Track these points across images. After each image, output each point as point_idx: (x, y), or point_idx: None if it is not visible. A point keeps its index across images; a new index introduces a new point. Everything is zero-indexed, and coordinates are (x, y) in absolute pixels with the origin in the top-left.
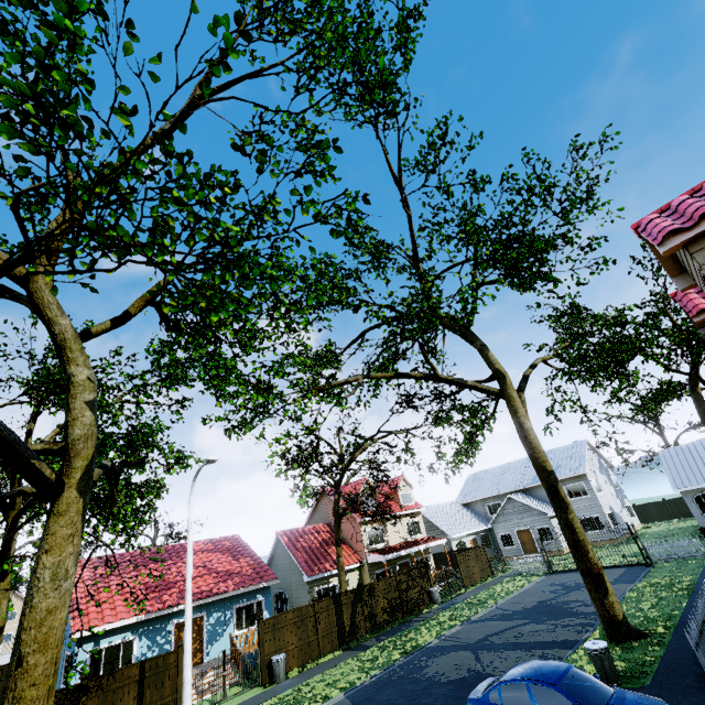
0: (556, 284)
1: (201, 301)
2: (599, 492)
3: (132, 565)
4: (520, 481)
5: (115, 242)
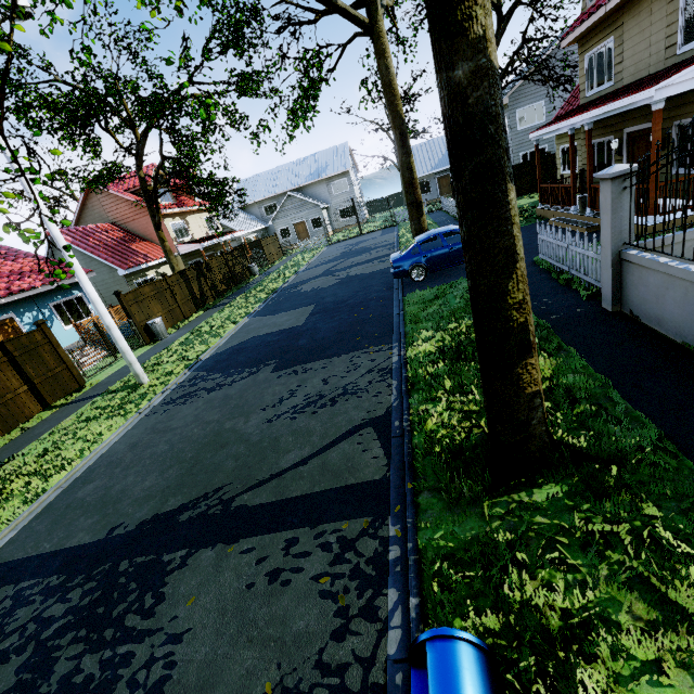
0: None
1: None
2: (355, 188)
3: None
4: (295, 182)
5: None
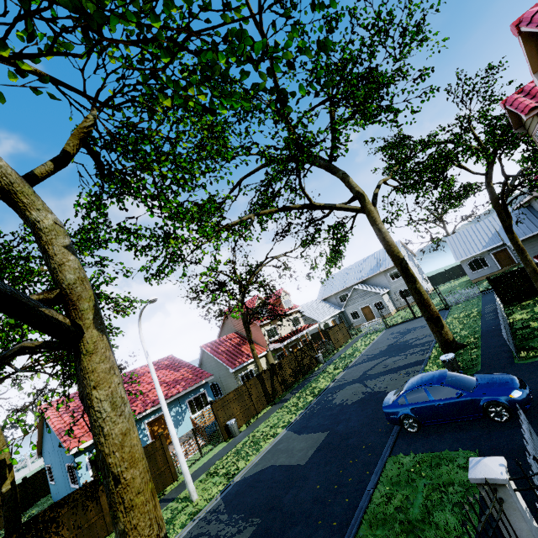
0: (397, 114)
1: (198, 93)
2: None
3: None
4: (359, 276)
5: (80, 3)
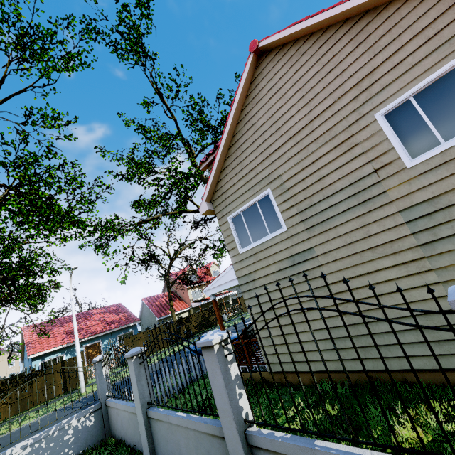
0: None
1: None
2: None
3: (59, 324)
4: None
5: None
